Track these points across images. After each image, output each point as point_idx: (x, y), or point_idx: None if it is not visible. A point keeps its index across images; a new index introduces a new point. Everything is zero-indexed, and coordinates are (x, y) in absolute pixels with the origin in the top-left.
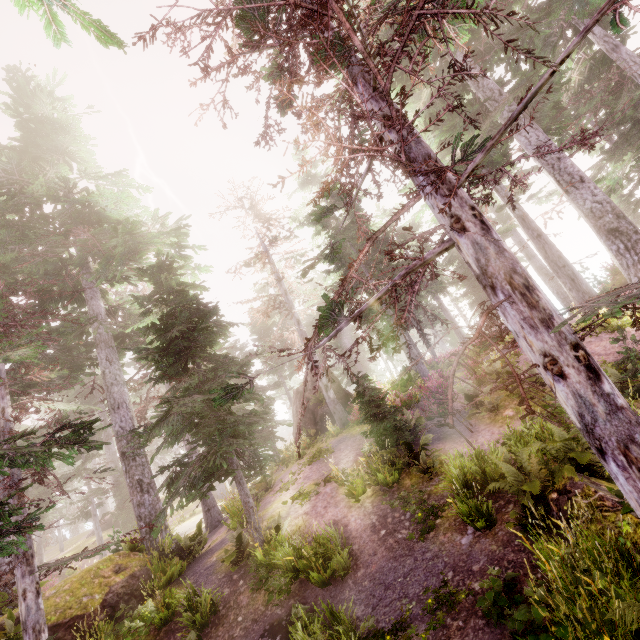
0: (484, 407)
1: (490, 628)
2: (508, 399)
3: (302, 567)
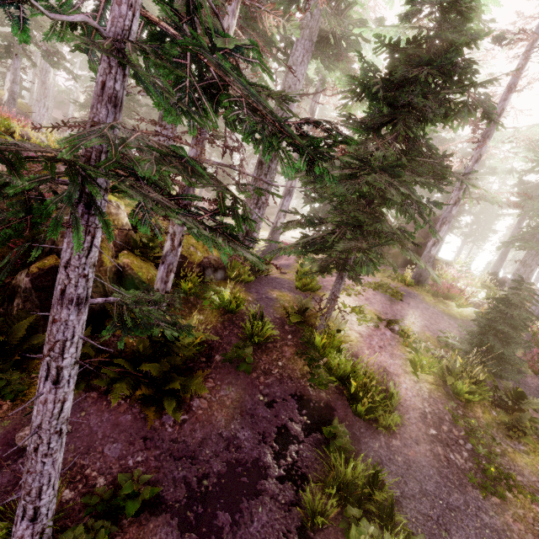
0: None
1: None
2: None
3: (351, 389)
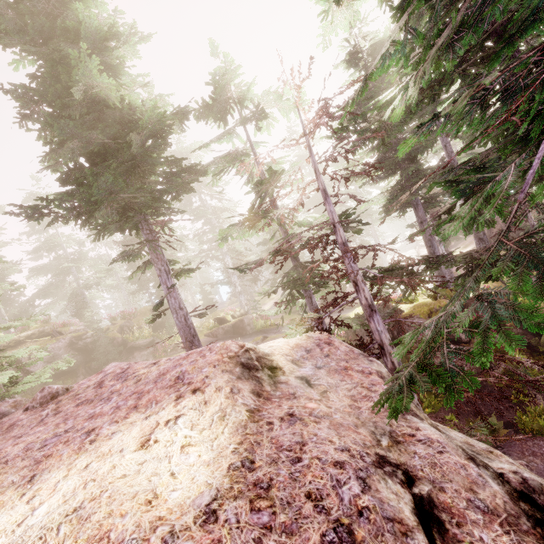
0: None
1: None
2: None
3: None
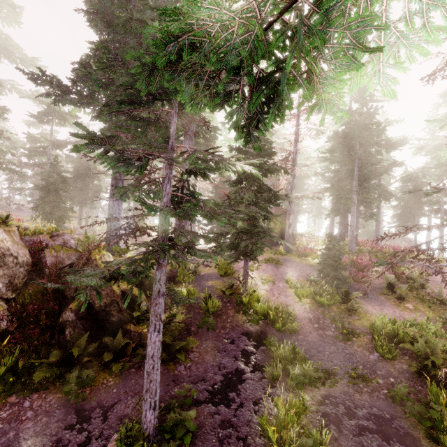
0: (396, 295)
1: (387, 401)
2: (412, 298)
3: (271, 318)
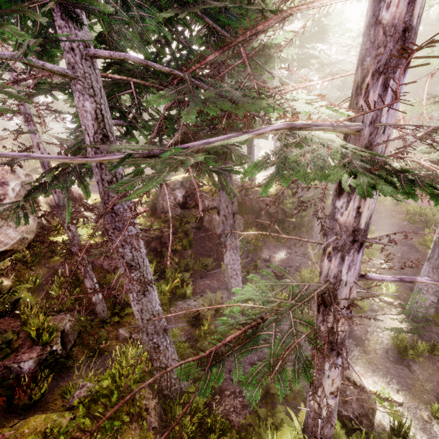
0: None
1: None
2: None
3: None
